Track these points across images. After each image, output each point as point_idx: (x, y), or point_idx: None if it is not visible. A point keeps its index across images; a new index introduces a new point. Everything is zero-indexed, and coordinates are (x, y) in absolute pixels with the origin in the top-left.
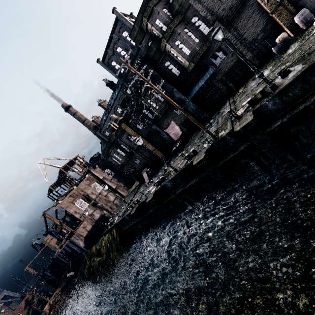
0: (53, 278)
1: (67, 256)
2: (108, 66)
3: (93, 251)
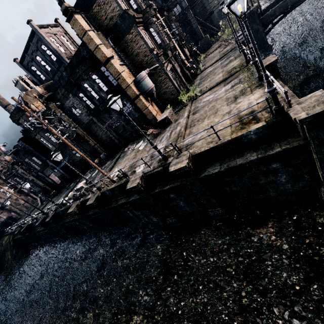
0: None
1: None
2: (28, 68)
3: None
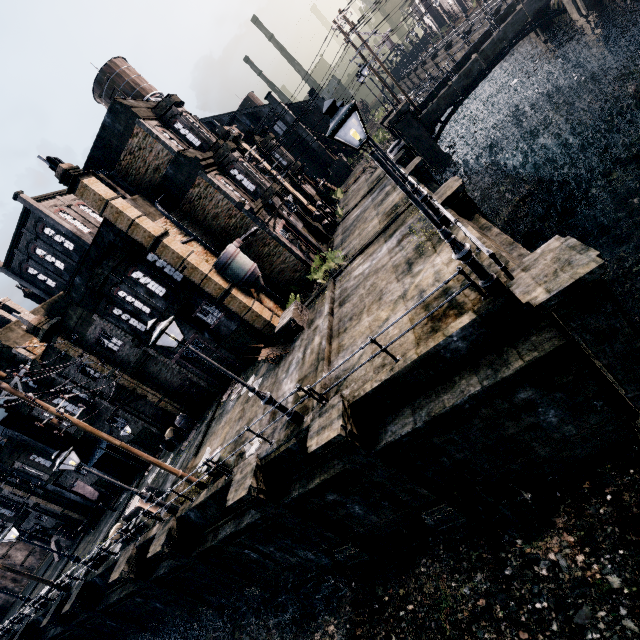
0: None
1: None
2: (21, 273)
3: None
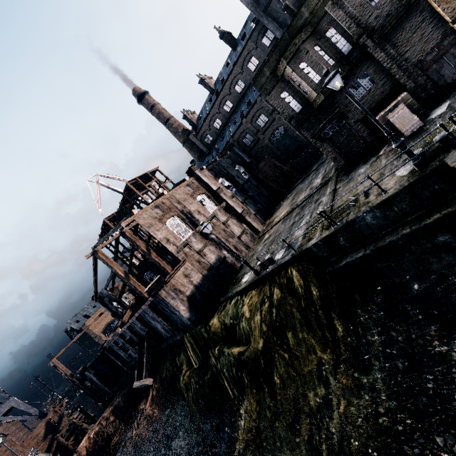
0: (99, 387)
1: (133, 344)
2: None
3: (214, 329)
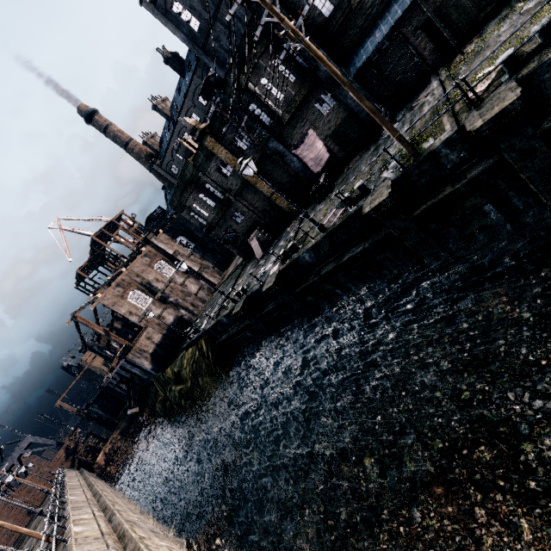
0: (105, 417)
1: (125, 383)
2: (166, 13)
3: (168, 375)
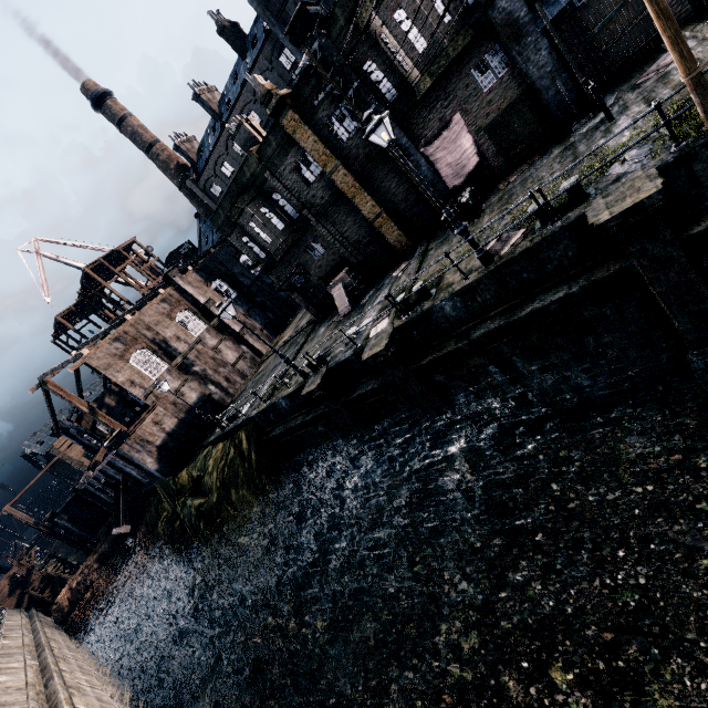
0: (78, 534)
1: (112, 487)
2: None
3: (182, 482)
